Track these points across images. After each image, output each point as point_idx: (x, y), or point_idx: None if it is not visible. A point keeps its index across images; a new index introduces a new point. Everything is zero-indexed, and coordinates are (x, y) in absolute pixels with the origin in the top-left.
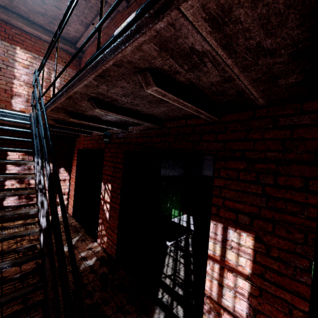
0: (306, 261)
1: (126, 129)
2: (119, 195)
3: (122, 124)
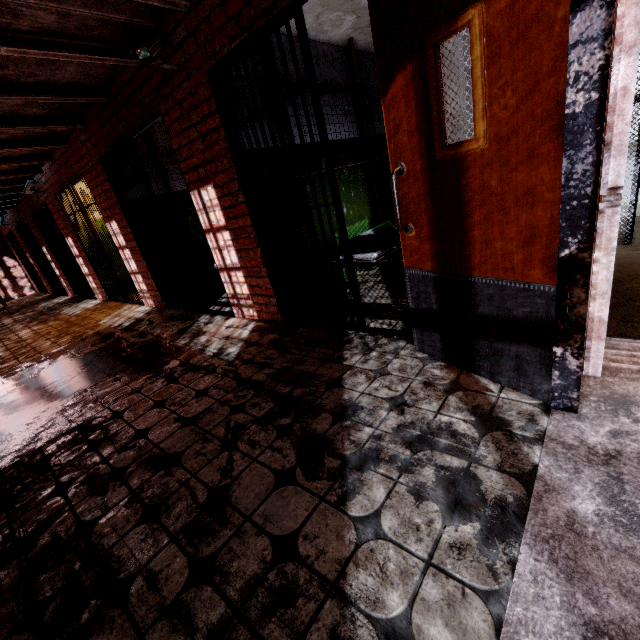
0: (48, 247)
1: (6, 213)
2: (32, 256)
3: (1, 212)
